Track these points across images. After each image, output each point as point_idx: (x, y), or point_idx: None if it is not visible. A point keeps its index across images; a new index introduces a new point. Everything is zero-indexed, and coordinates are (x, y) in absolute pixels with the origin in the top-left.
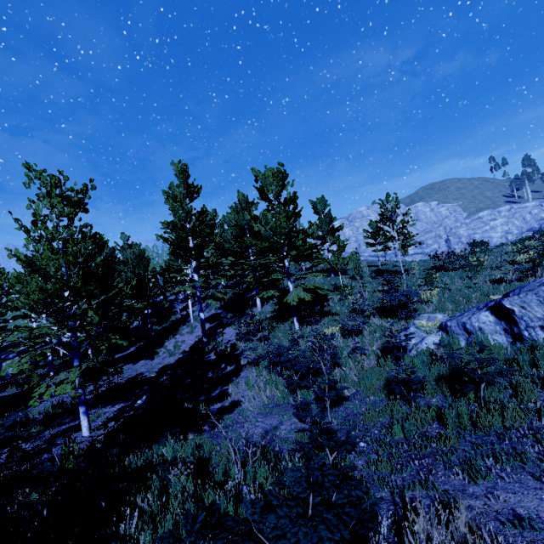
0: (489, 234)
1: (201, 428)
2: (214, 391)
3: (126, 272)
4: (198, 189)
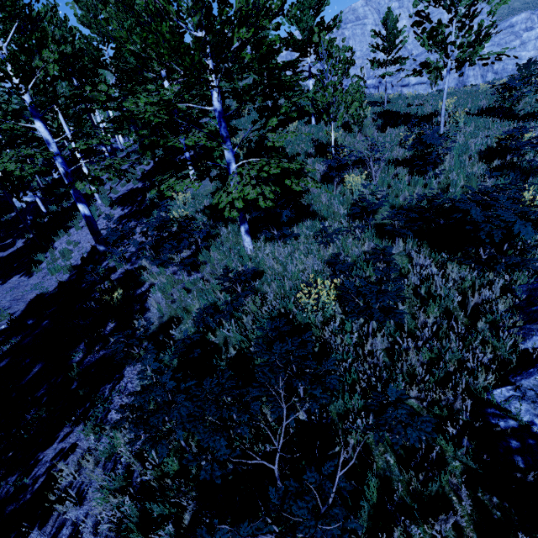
0: (520, 53)
1: None
2: (46, 450)
3: None
4: None
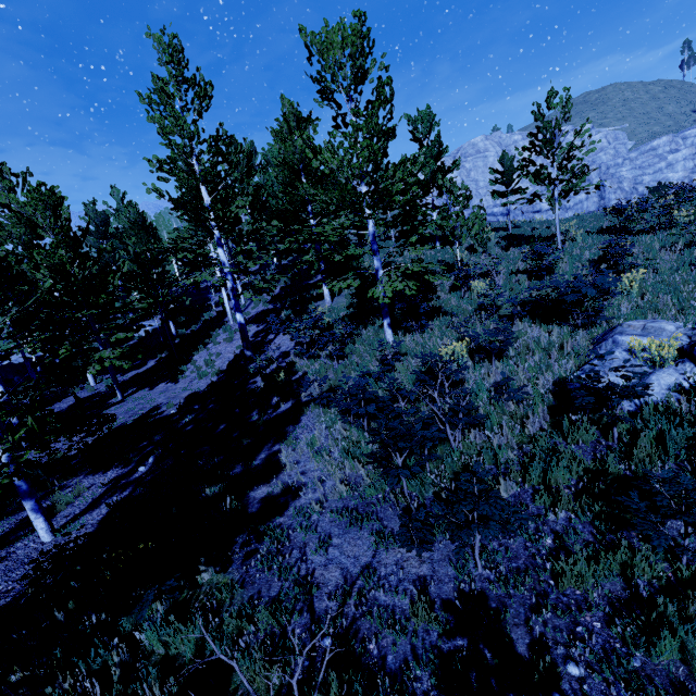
0: (665, 174)
1: (227, 553)
2: (258, 454)
3: (109, 252)
4: (205, 90)
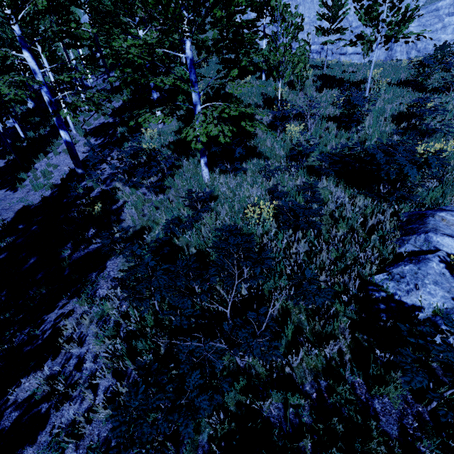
0: (440, 35)
1: None
2: (49, 314)
3: None
4: None
